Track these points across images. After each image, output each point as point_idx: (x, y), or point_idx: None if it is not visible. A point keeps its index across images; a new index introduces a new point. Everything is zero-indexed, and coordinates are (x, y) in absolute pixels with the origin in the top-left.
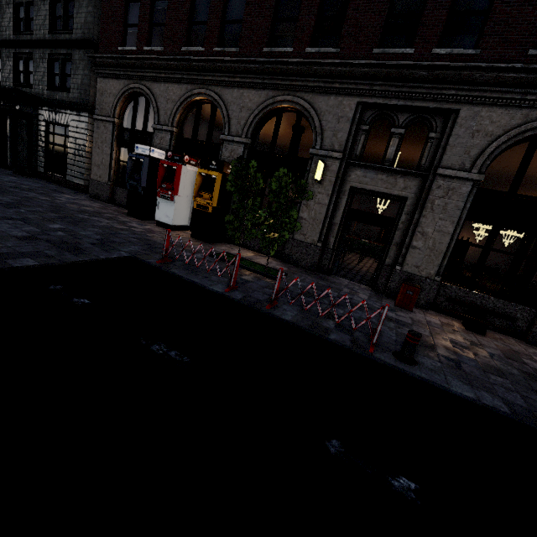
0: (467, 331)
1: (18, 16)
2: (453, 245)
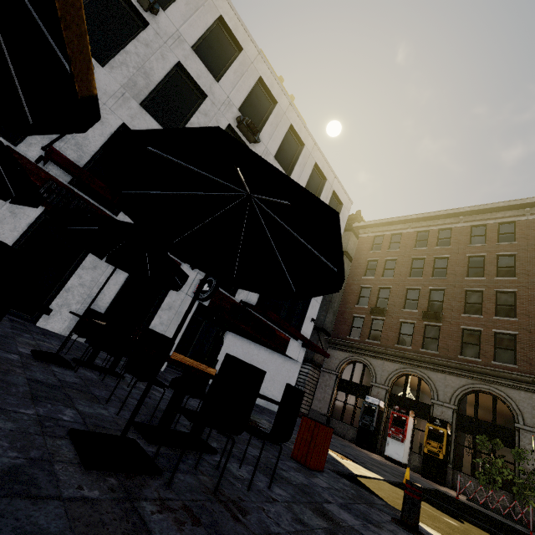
0: None
1: None
2: None
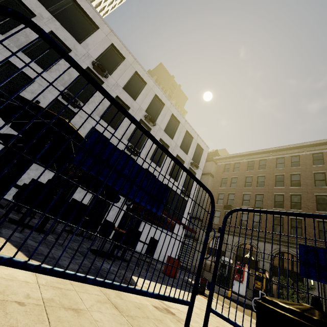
0: None
1: None
2: None
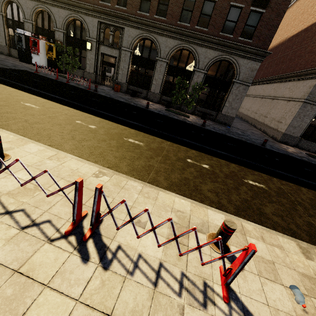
0: (129, 96)
1: None
2: (129, 72)
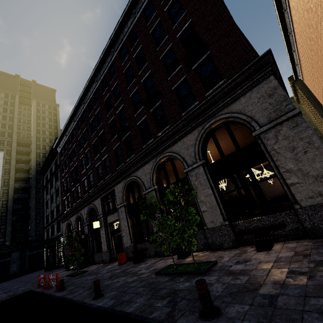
0: (131, 264)
1: (52, 214)
2: (130, 229)
